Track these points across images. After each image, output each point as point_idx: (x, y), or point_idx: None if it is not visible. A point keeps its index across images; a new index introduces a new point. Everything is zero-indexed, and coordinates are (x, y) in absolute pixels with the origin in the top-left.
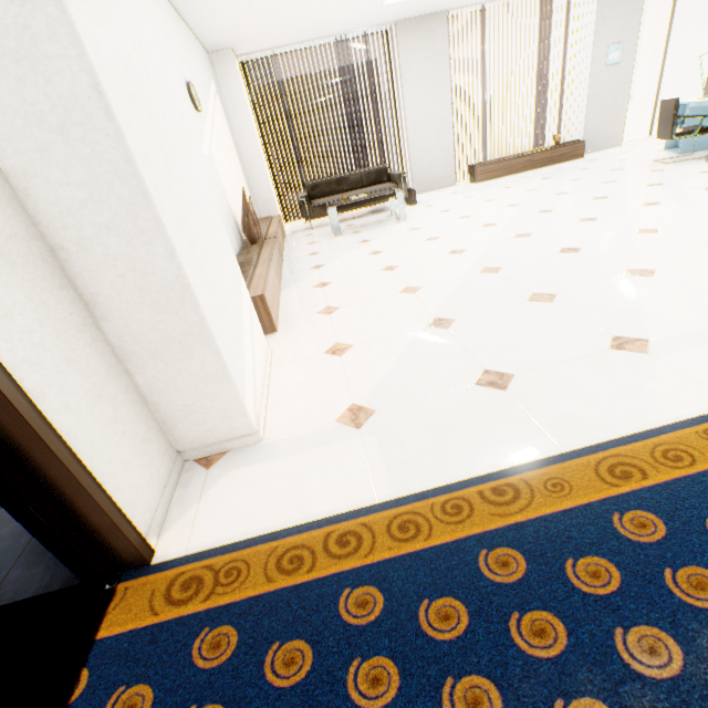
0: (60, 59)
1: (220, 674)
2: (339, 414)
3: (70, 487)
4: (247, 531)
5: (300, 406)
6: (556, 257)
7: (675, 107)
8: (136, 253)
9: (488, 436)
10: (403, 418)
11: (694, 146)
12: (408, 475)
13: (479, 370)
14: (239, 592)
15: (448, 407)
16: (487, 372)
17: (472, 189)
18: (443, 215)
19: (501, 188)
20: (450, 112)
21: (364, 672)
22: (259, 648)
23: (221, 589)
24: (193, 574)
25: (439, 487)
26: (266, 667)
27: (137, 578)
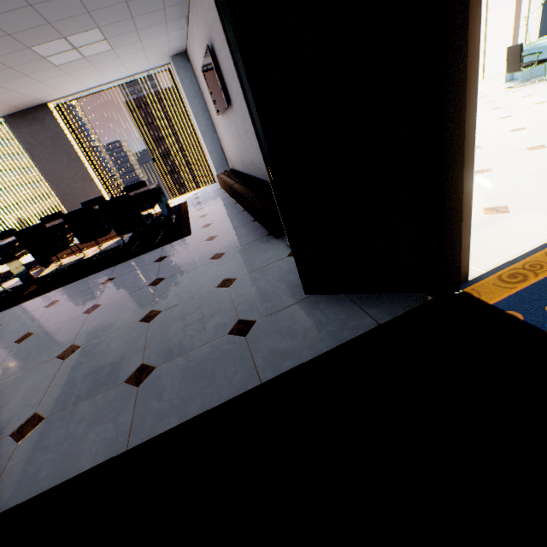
0: None
1: None
2: (481, 213)
3: (466, 214)
4: (510, 256)
5: None
6: (513, 134)
7: (520, 50)
8: None
9: None
10: (532, 203)
11: (531, 75)
12: None
13: None
14: None
15: None
16: None
17: None
18: None
19: None
20: None
21: None
22: None
23: (539, 271)
24: (508, 274)
25: None
26: None
27: (471, 285)
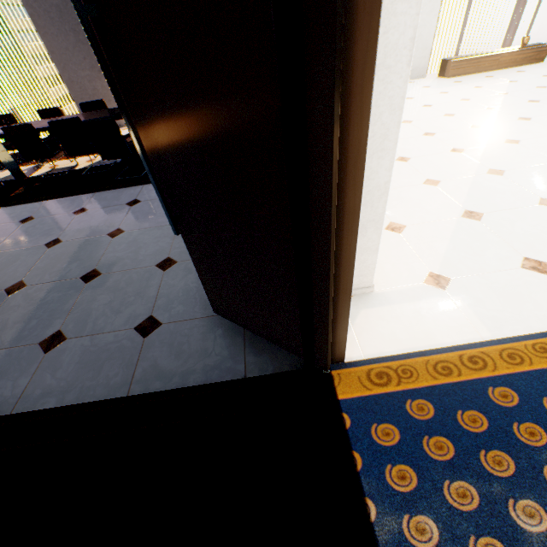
0: (402, 15)
1: (432, 423)
2: (423, 278)
3: (342, 318)
4: (399, 349)
5: (389, 269)
6: None
7: None
8: (370, 164)
9: (545, 305)
10: (475, 286)
11: None
12: (497, 325)
13: (520, 257)
14: (418, 383)
15: (507, 282)
16: (527, 259)
17: (444, 84)
18: (427, 110)
19: (472, 87)
20: (439, 3)
21: (522, 429)
22: (449, 413)
23: (404, 380)
24: (379, 370)
25: (525, 335)
26: (459, 422)
27: (341, 369)
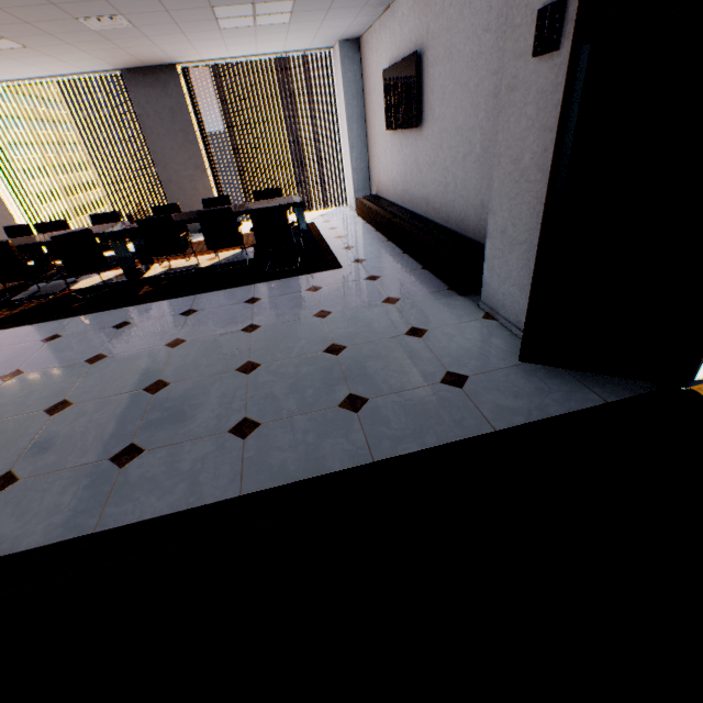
0: None
1: None
2: None
3: None
4: None
5: None
6: None
7: None
8: None
9: None
10: None
11: None
12: None
13: None
14: None
15: None
16: None
17: None
18: None
19: None
20: None
21: None
22: None
23: None
24: None
25: None
26: None
27: (697, 385)
